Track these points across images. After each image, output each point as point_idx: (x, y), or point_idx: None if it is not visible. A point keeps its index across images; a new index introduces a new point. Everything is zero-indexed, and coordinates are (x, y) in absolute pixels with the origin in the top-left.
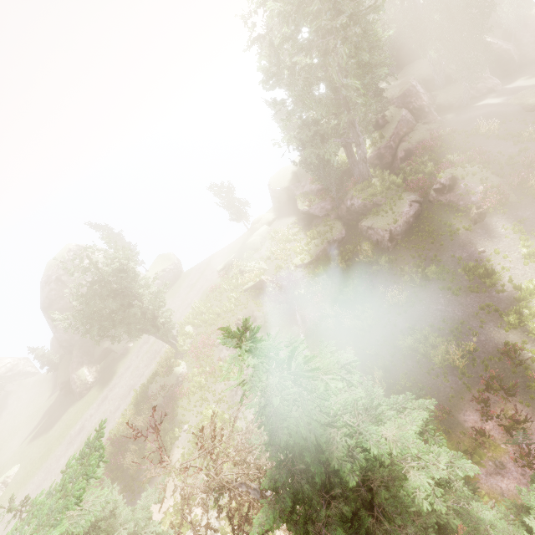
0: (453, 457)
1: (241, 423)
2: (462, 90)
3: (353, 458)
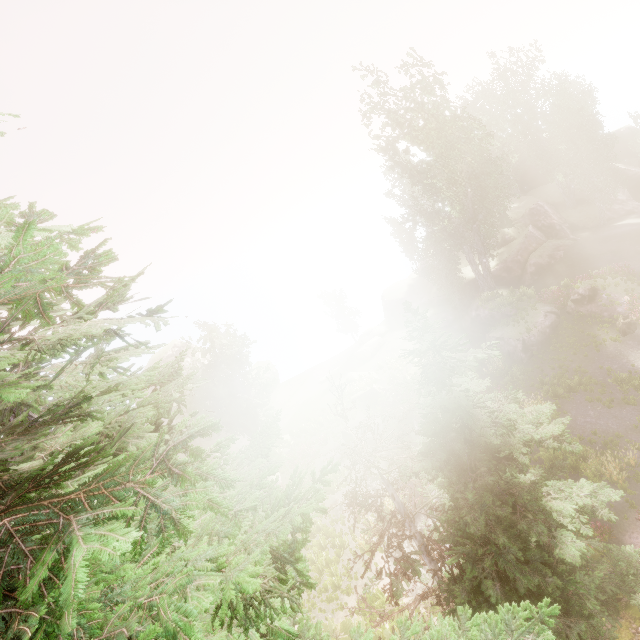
0: (596, 487)
1: (346, 539)
2: (597, 211)
3: (496, 425)
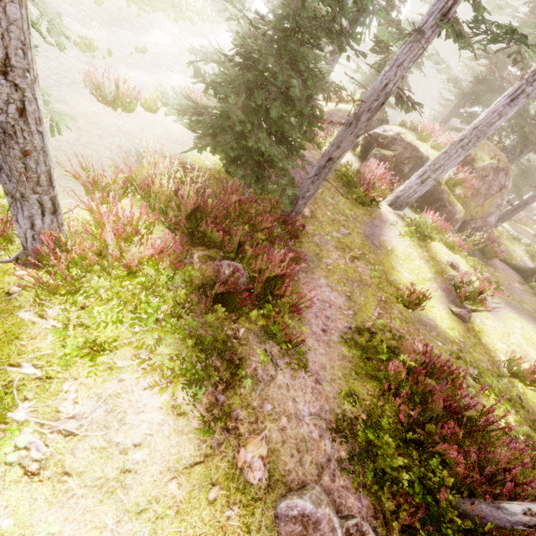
0: None
1: None
2: None
3: None
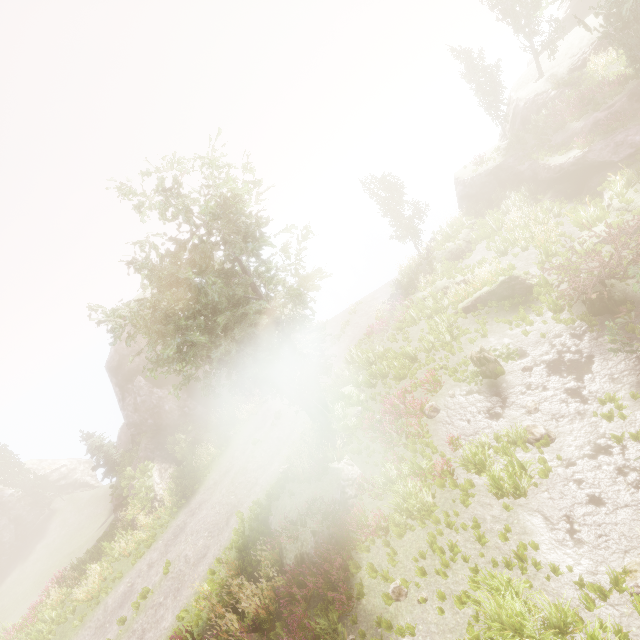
0: None
1: None
2: None
3: None
